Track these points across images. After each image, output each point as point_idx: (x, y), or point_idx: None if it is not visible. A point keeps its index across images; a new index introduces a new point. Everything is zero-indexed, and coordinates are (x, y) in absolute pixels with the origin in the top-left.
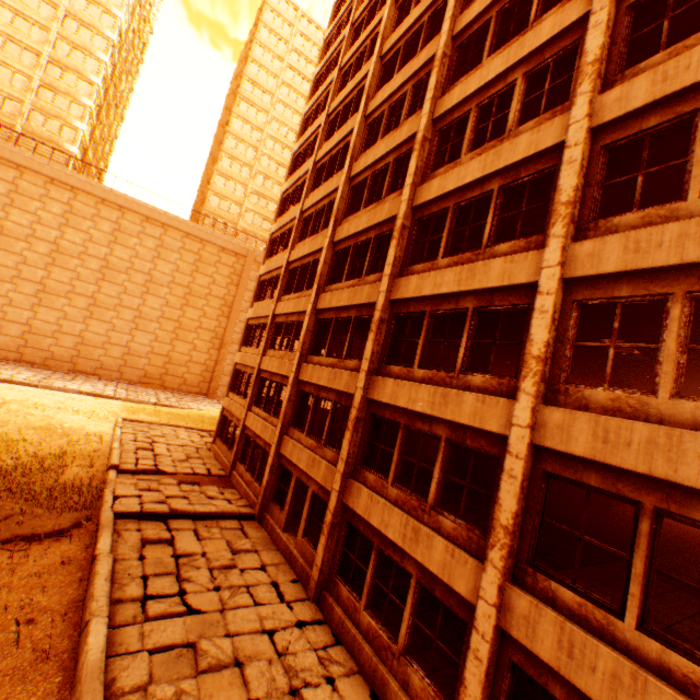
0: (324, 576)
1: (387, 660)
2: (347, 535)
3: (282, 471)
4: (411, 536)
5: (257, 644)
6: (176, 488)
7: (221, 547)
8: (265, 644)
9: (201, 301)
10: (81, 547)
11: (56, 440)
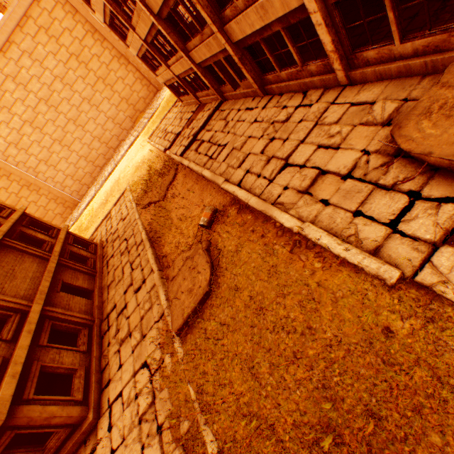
0: (259, 84)
1: (300, 77)
2: (252, 56)
3: (209, 72)
4: (263, 14)
5: (252, 129)
6: (188, 131)
7: (219, 124)
8: (255, 126)
9: (85, 52)
10: (184, 171)
11: (144, 168)
